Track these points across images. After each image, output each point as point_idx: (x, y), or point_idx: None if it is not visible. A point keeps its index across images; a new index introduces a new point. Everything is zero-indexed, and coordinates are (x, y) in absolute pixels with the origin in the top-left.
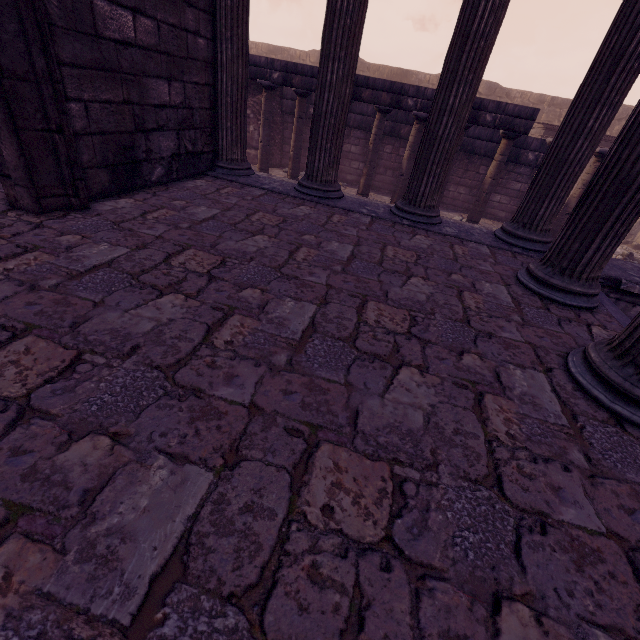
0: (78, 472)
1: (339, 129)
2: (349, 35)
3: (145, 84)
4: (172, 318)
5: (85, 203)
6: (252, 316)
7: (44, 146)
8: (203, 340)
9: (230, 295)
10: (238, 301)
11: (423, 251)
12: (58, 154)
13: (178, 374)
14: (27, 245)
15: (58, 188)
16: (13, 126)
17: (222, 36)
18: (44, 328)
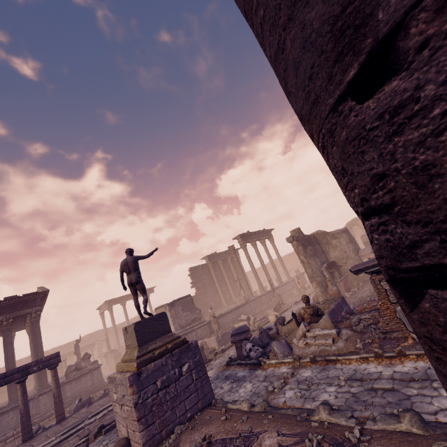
0: None
1: None
2: None
3: None
4: None
5: None
6: None
7: None
8: None
9: None
10: None
11: None
12: None
13: None
14: None
15: None
16: None
17: None
18: None
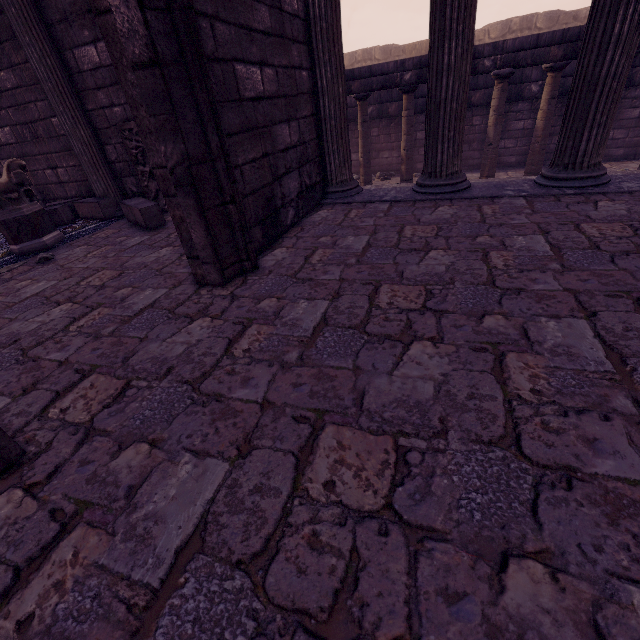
0: (549, 625)
1: (461, 112)
2: (466, 4)
3: (274, 132)
4: (443, 372)
5: (254, 264)
6: (526, 350)
7: (221, 220)
8: (504, 395)
9: (474, 329)
10: (490, 335)
11: (629, 219)
12: (232, 224)
13: (523, 449)
14: (240, 320)
15: (233, 256)
16: (200, 209)
17: (320, 61)
18: (332, 412)
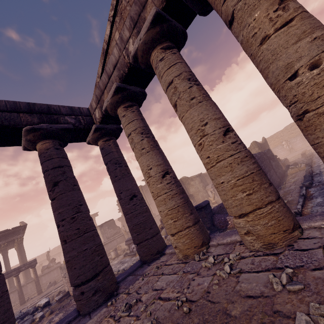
0: None
1: None
2: None
3: None
4: None
5: None
6: None
7: None
8: None
9: None
10: None
11: None
12: None
13: None
14: None
15: None
16: None
17: None
18: None
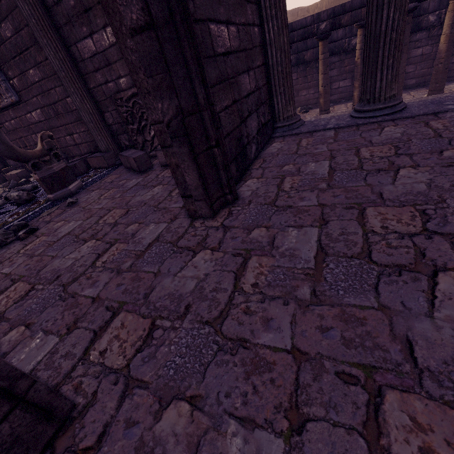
0: None
1: (400, 40)
2: None
3: (239, 82)
4: None
5: (235, 196)
6: None
7: (208, 162)
8: None
9: None
10: None
11: None
12: (216, 164)
13: None
14: (238, 251)
15: (218, 191)
16: (193, 155)
17: (267, 17)
18: (381, 370)
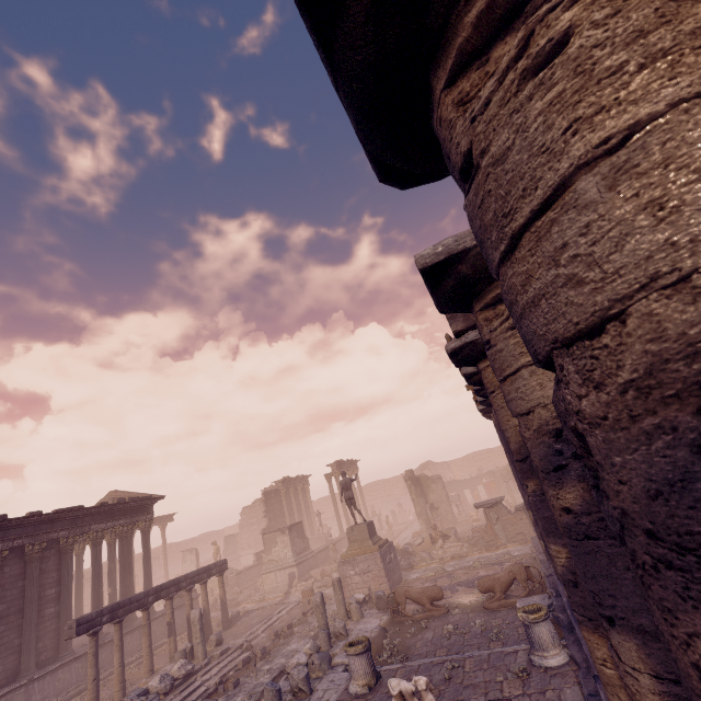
0: None
1: None
2: None
3: None
4: None
5: None
6: None
7: None
8: None
9: None
10: None
11: None
12: None
13: None
14: None
15: None
16: None
17: None
18: None
